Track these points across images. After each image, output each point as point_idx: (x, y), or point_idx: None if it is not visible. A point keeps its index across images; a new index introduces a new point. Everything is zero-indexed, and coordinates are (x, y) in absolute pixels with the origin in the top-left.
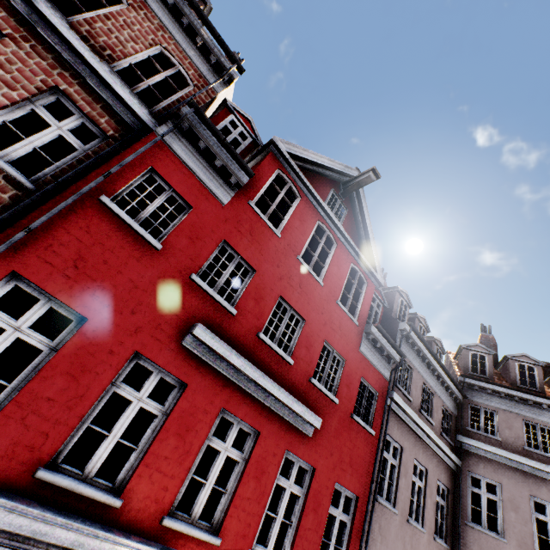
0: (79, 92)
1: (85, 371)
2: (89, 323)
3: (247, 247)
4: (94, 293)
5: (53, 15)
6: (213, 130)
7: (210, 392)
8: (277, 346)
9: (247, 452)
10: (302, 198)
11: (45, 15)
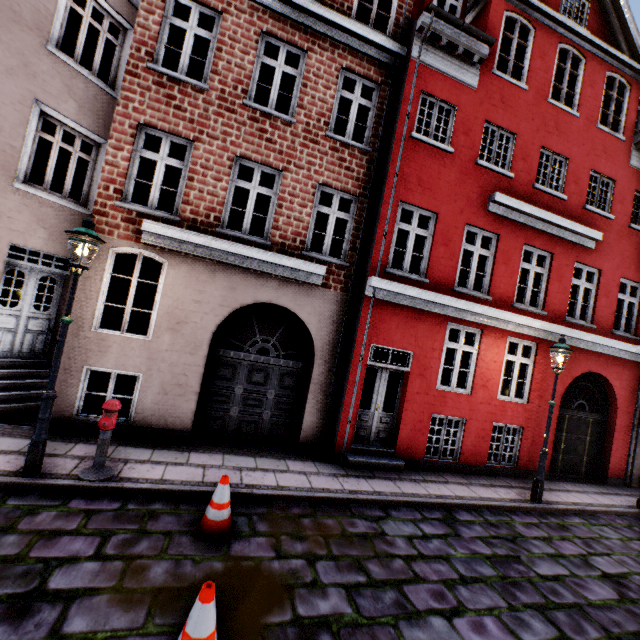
0: (351, 61)
1: (449, 241)
2: (439, 216)
3: (503, 117)
4: (434, 198)
5: (318, 8)
6: (452, 21)
7: (513, 236)
8: (550, 190)
9: (547, 268)
10: (536, 29)
11: (315, 13)
